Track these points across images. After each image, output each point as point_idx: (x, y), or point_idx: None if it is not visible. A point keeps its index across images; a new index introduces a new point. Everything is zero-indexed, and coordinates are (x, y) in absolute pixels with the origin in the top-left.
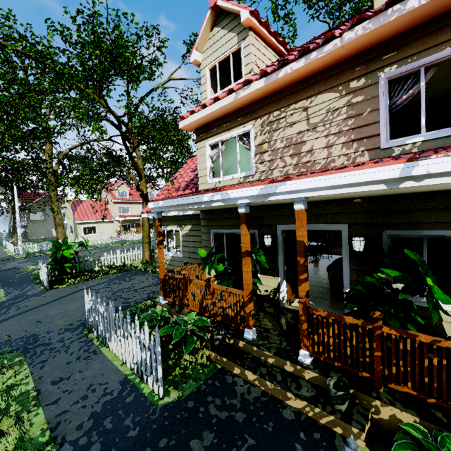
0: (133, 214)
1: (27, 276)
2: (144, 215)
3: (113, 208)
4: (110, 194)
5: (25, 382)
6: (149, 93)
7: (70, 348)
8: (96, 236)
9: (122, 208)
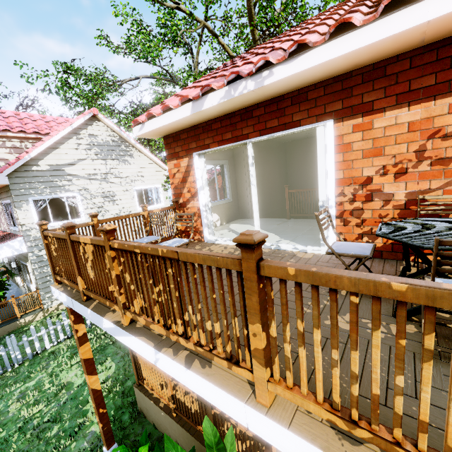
0: None
1: None
2: None
3: None
4: None
5: None
6: None
7: None
8: None
9: None
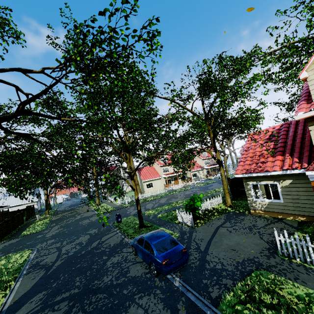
0: (171, 172)
1: (159, 218)
2: (238, 175)
3: (160, 170)
4: (157, 162)
5: (312, 292)
6: (215, 99)
7: (297, 270)
8: (153, 189)
9: (165, 169)
